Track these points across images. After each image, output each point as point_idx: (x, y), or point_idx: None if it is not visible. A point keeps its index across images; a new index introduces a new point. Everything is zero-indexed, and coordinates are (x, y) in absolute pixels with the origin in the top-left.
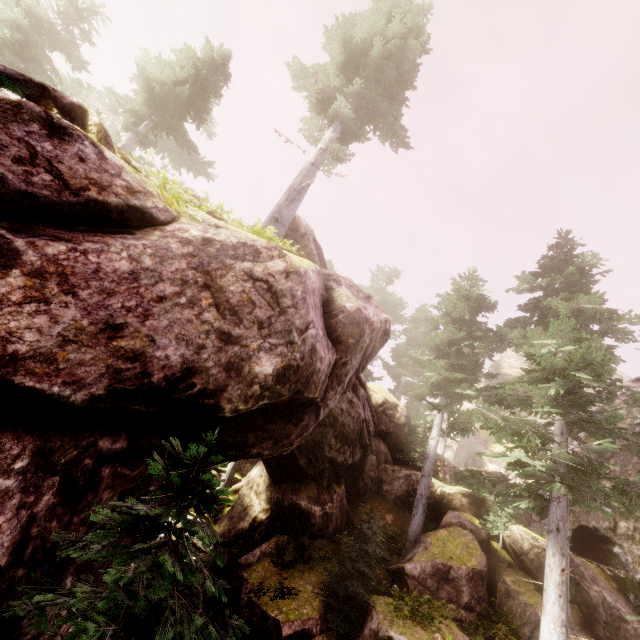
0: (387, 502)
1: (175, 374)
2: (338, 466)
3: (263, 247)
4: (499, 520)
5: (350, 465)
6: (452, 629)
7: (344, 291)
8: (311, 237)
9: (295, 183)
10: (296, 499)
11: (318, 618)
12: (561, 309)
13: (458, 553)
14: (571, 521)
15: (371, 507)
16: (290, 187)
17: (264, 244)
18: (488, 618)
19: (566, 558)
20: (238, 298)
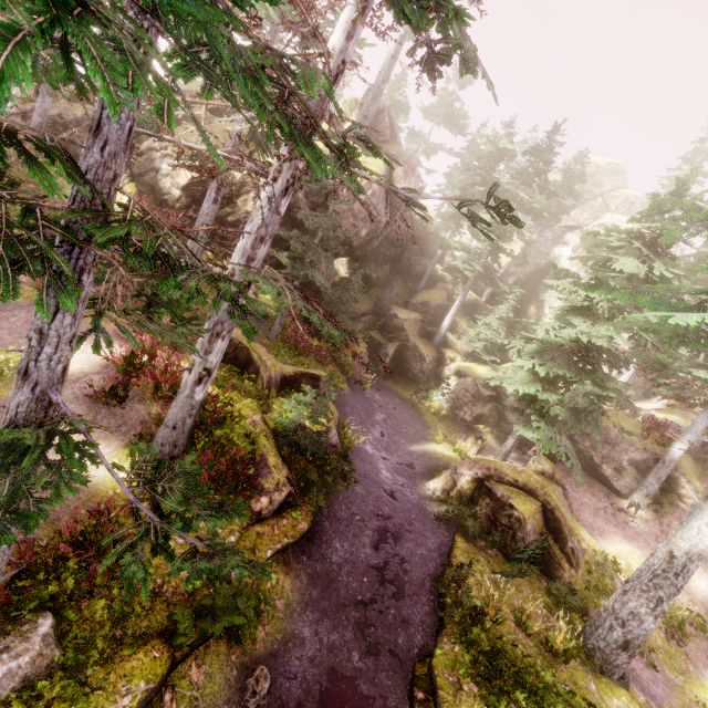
0: (411, 276)
1: (344, 239)
2: (387, 257)
3: (365, 186)
4: (461, 288)
5: (394, 256)
6: (419, 316)
7: (400, 171)
8: (386, 112)
9: (379, 81)
10: (365, 270)
11: (372, 310)
12: (513, 192)
13: (435, 298)
14: (491, 291)
15: (402, 277)
16: (375, 84)
17: (365, 183)
18: (437, 319)
19: (464, 298)
20: (357, 212)
